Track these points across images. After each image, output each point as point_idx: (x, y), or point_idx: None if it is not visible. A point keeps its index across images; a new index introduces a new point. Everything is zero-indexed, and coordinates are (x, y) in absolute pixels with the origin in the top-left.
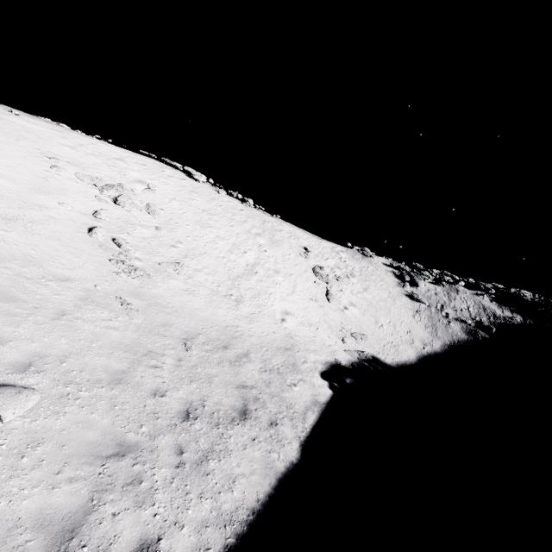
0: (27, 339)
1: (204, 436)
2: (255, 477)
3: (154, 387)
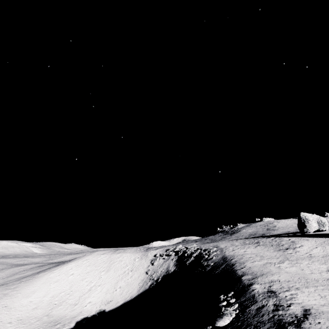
0: None
1: None
2: None
3: None
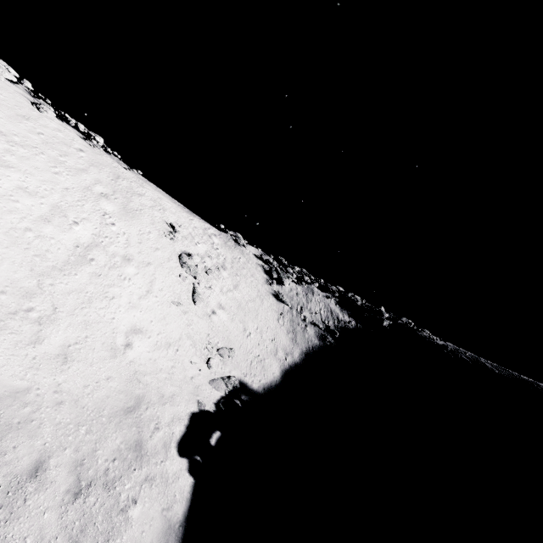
0: None
1: None
2: None
3: None
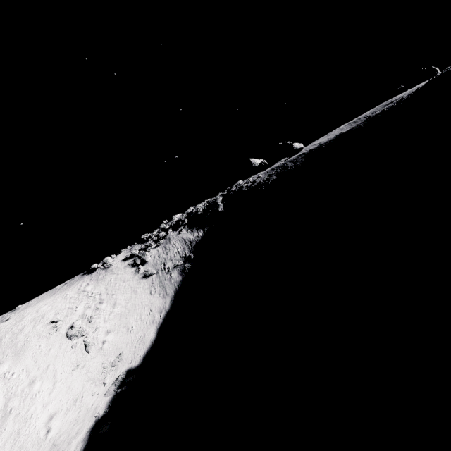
0: None
1: None
2: None
3: None
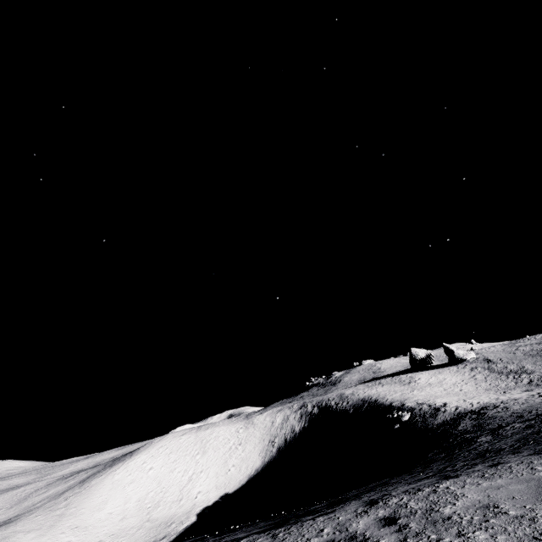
0: (129, 541)
1: None
2: None
3: (147, 540)
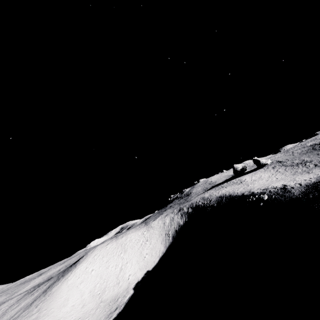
0: (93, 319)
1: (110, 315)
2: (115, 316)
3: (105, 314)
